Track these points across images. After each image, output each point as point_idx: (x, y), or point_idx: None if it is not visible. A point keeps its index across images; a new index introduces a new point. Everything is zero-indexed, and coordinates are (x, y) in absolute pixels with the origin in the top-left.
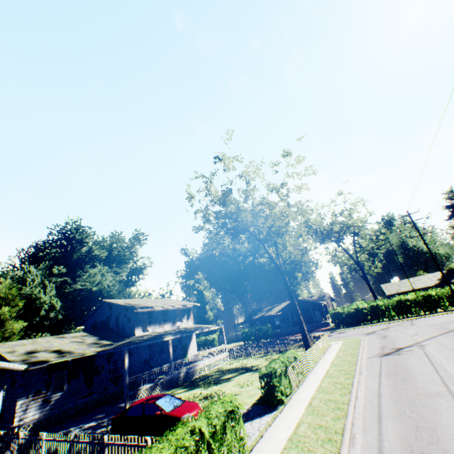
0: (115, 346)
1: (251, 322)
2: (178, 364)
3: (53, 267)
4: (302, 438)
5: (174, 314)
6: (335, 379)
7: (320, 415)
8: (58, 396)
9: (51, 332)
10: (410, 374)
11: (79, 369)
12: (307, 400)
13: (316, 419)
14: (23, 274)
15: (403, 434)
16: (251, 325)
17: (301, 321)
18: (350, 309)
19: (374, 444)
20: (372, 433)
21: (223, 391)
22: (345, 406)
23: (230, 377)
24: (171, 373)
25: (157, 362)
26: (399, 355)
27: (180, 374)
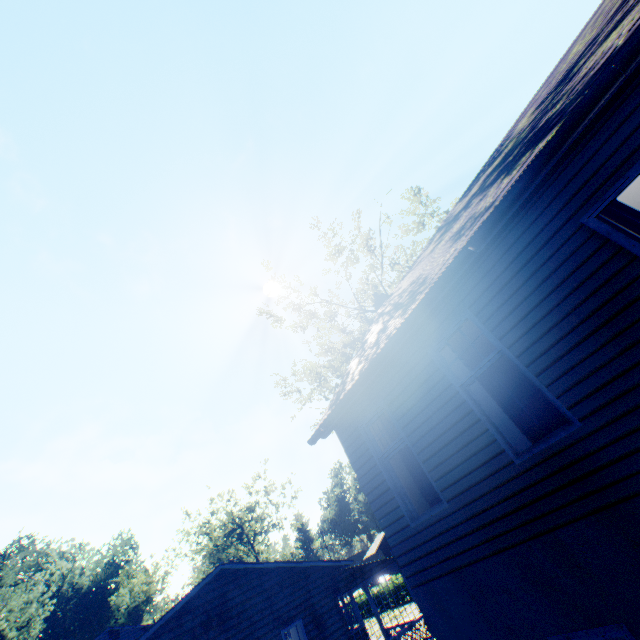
0: None
1: None
2: None
3: None
4: None
5: None
6: None
7: None
8: None
9: None
10: None
11: None
12: None
13: None
14: None
15: None
16: None
17: None
18: None
19: None
20: None
21: None
22: None
23: None
24: None
25: None
26: None
27: None
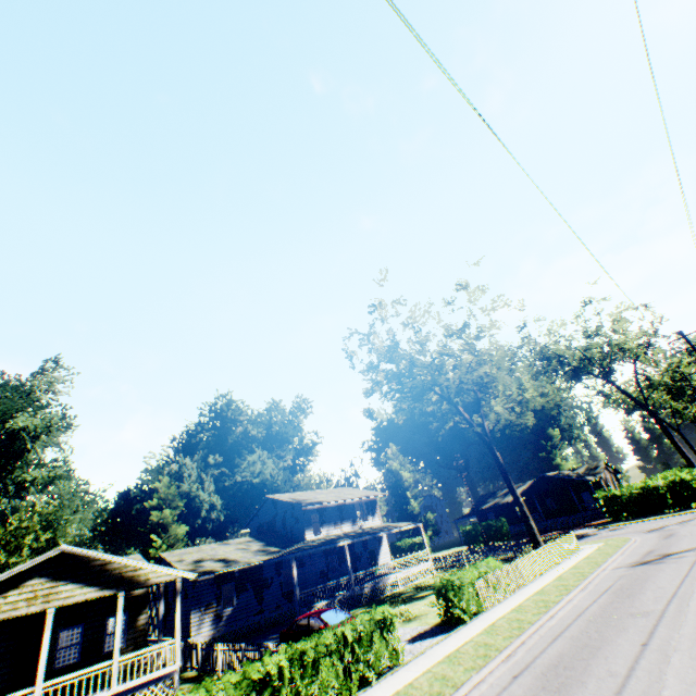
0: (282, 554)
1: (479, 514)
2: (360, 577)
3: (208, 455)
4: (460, 654)
5: (354, 510)
6: (543, 596)
7: (494, 634)
8: (229, 612)
9: (215, 536)
10: (641, 590)
11: (246, 581)
12: (493, 619)
13: (487, 638)
14: (179, 468)
15: (564, 652)
16: (480, 520)
17: (526, 515)
18: (633, 489)
19: (527, 660)
20: (535, 650)
21: (410, 610)
22: (527, 625)
23: (426, 594)
24: (351, 588)
25: (337, 575)
26: (657, 564)
27: (364, 589)
